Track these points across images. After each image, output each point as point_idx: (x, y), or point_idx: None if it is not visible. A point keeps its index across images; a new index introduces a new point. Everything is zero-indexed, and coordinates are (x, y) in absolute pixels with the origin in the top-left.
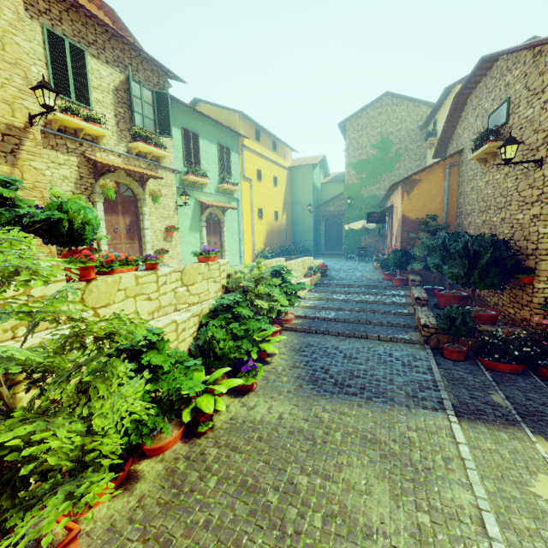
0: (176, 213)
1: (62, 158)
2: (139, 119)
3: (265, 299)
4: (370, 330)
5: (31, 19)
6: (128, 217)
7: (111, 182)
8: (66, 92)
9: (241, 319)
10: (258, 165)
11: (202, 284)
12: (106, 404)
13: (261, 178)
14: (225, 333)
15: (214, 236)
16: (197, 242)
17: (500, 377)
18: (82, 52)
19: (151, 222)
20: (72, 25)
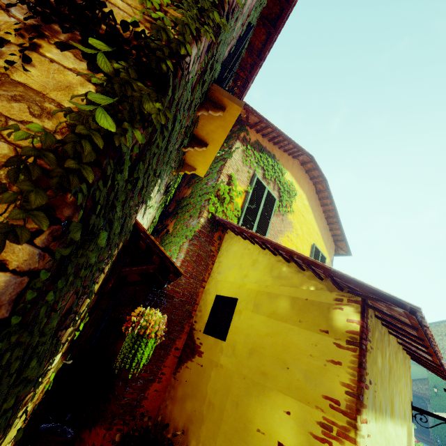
0: None
1: None
2: None
3: None
4: None
5: None
6: None
7: None
8: None
9: None
10: None
11: None
12: (416, 445)
13: None
14: None
15: None
16: None
17: None
18: None
19: None
20: None
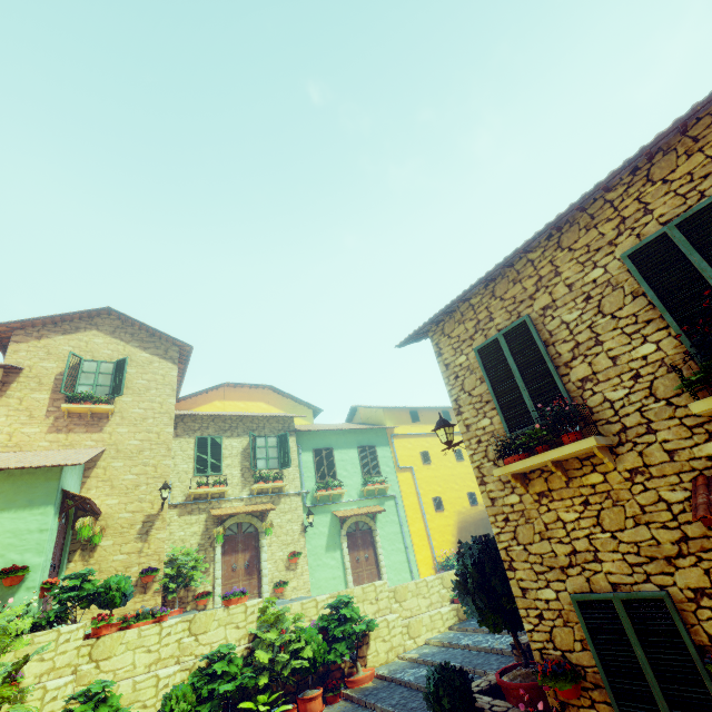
0: (303, 536)
1: (195, 518)
2: (263, 463)
3: (276, 648)
4: (418, 708)
5: (189, 437)
6: (249, 553)
7: (221, 529)
8: (205, 470)
9: (226, 676)
10: (422, 447)
11: (218, 632)
12: None
13: (430, 460)
14: (188, 692)
15: (364, 550)
16: (337, 563)
17: None
18: (220, 439)
19: (272, 552)
20: (215, 426)
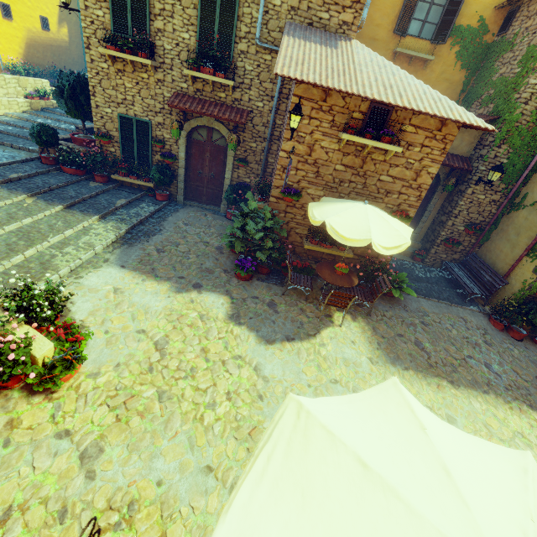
0: None
1: None
2: None
3: None
4: (13, 141)
5: None
6: None
7: None
8: None
9: None
10: None
11: None
12: None
13: None
14: None
15: None
16: None
17: (58, 174)
18: None
19: None
20: None
